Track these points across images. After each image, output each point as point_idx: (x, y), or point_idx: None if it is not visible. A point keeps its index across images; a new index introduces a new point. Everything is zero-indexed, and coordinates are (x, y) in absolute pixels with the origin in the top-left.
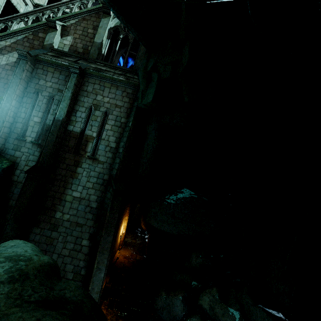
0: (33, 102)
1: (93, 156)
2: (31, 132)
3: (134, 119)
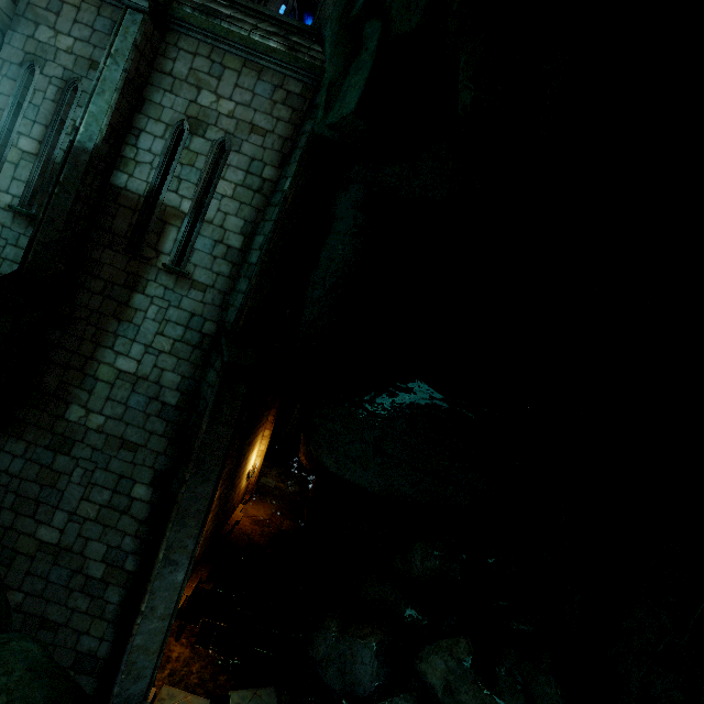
0: (20, 92)
1: (179, 267)
2: (11, 181)
3: (299, 171)
